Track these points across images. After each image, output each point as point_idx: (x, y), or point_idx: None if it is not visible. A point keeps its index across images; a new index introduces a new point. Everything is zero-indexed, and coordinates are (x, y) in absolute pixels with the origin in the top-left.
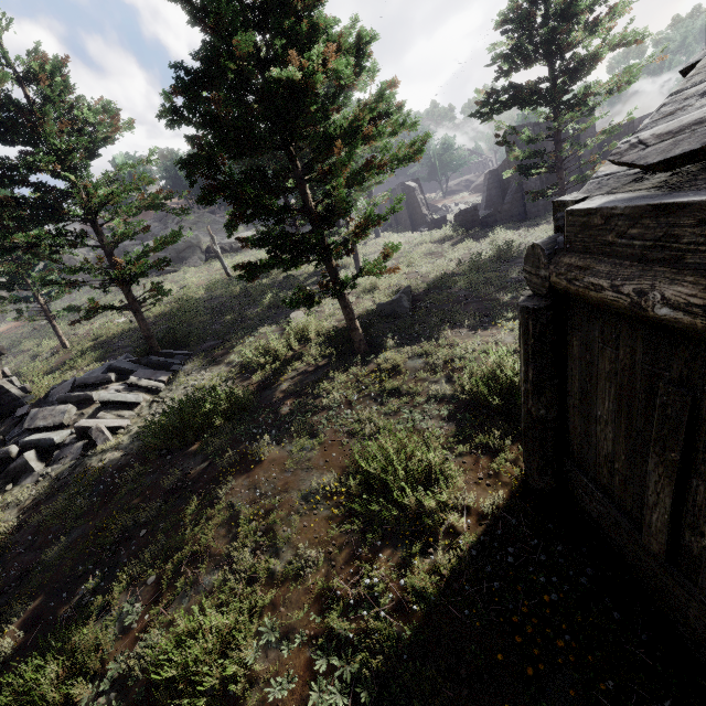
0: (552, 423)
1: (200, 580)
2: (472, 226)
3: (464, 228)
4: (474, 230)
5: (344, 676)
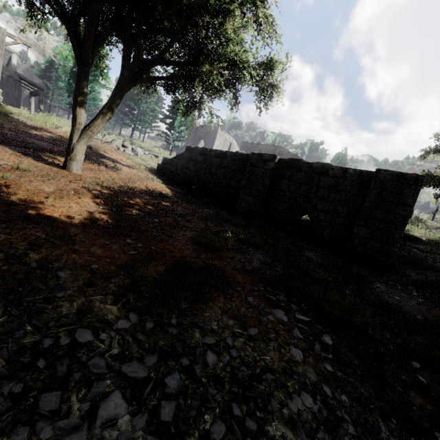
0: None
1: None
2: (167, 148)
3: (165, 148)
4: (167, 150)
5: None
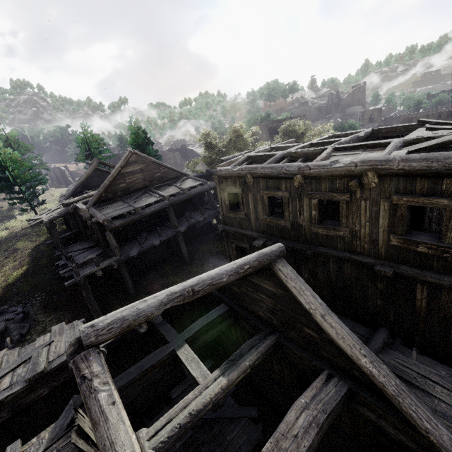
0: (66, 218)
1: (16, 244)
2: None
3: None
4: None
5: (41, 241)
